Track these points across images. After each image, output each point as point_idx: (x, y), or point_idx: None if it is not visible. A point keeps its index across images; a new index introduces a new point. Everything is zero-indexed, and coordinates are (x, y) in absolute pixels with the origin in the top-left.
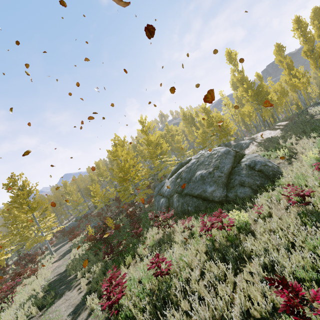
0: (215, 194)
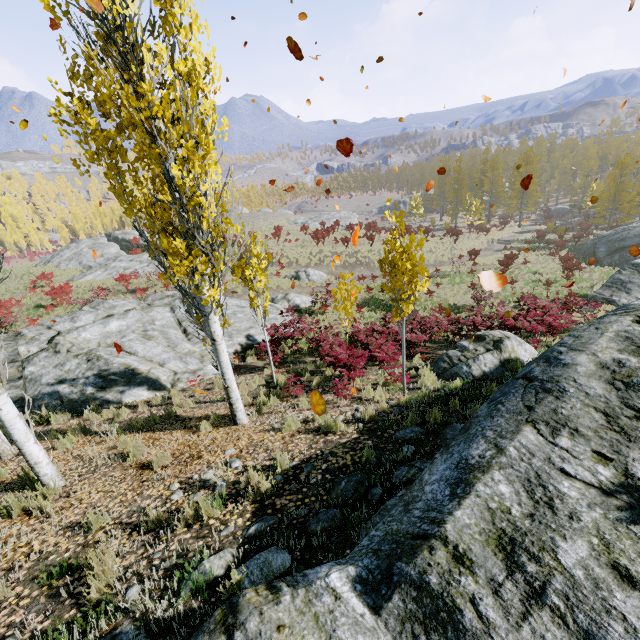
0: (598, 253)
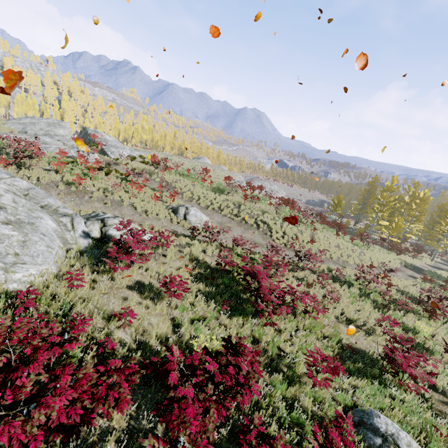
0: None
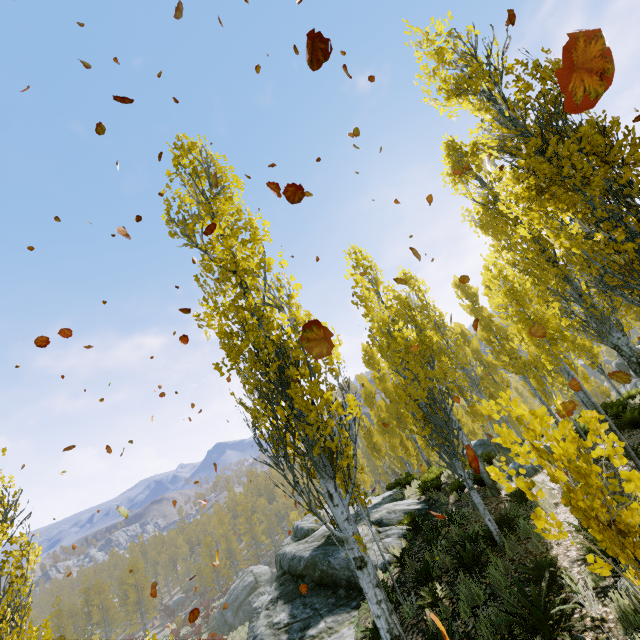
0: (228, 619)
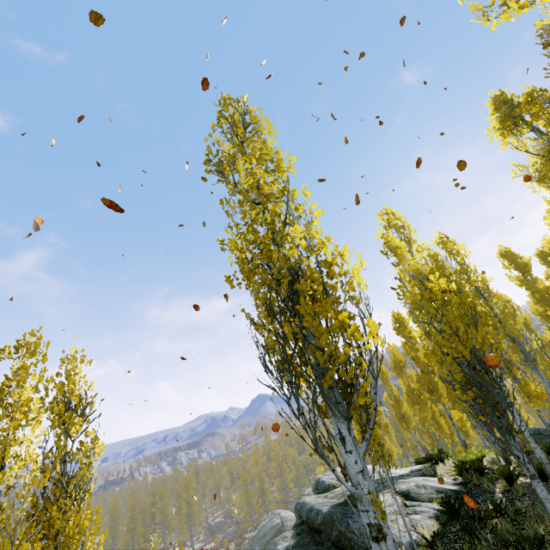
0: None
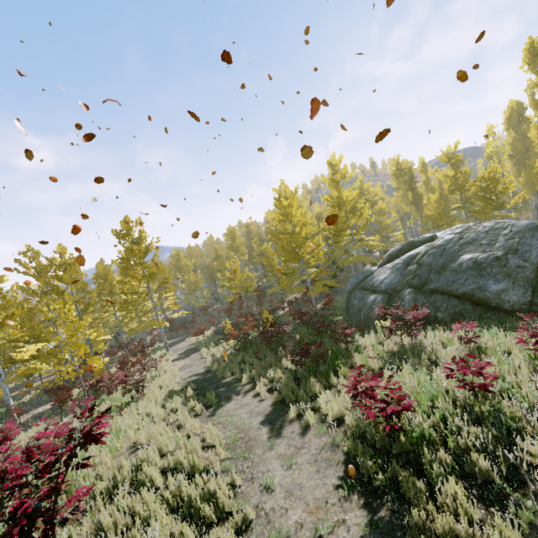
0: (506, 297)
